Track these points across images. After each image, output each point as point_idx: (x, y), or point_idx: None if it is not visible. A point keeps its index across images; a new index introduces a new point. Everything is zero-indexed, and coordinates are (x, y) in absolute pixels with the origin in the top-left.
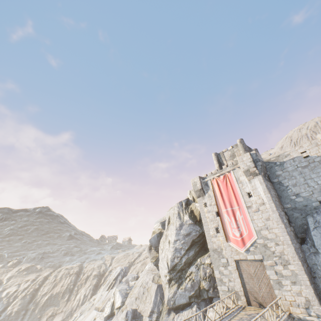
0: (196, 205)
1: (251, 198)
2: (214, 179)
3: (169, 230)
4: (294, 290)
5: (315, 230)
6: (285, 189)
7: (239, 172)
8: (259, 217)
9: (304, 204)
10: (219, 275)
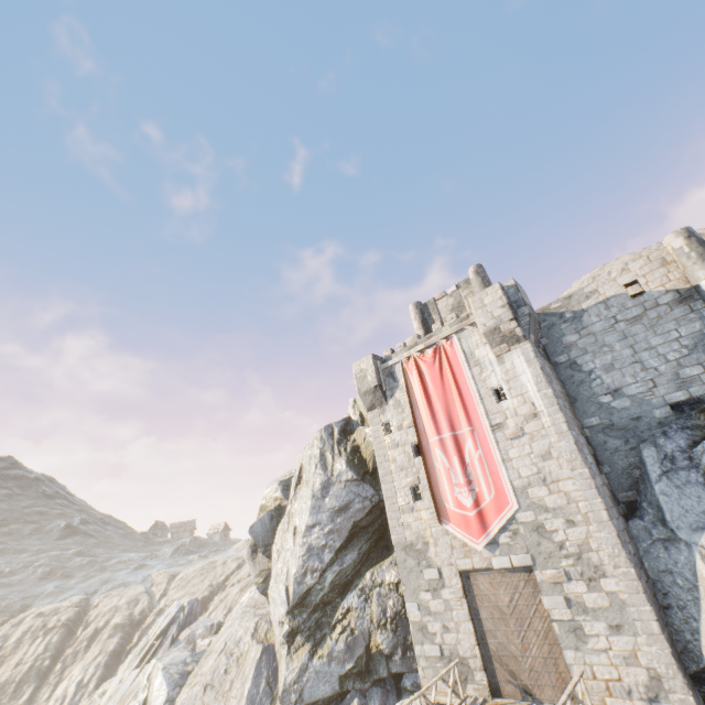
0: (368, 433)
1: (502, 404)
2: (412, 359)
3: (298, 500)
4: (618, 649)
5: (665, 481)
6: (585, 379)
7: (475, 338)
8: (524, 453)
9: (634, 414)
10: (418, 614)
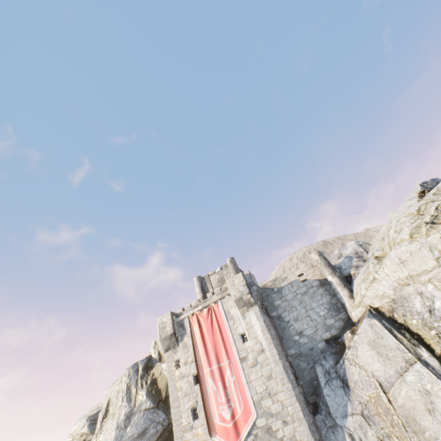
0: (163, 368)
1: (246, 344)
2: (195, 315)
3: (104, 432)
4: None
5: (328, 387)
6: (286, 326)
7: (230, 302)
8: (258, 376)
9: (310, 346)
10: None
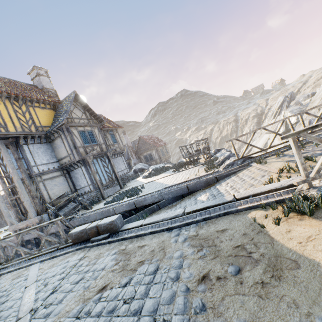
0: None
1: None
2: None
3: None
4: None
5: None
6: None
7: None
8: None
9: None
10: None
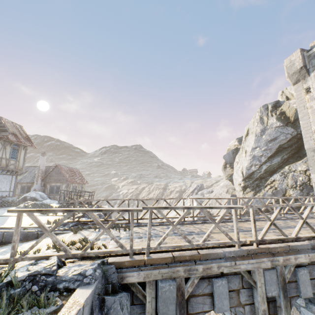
0: (291, 103)
1: None
2: None
3: (247, 141)
4: None
5: None
6: None
7: None
8: None
9: None
10: None
